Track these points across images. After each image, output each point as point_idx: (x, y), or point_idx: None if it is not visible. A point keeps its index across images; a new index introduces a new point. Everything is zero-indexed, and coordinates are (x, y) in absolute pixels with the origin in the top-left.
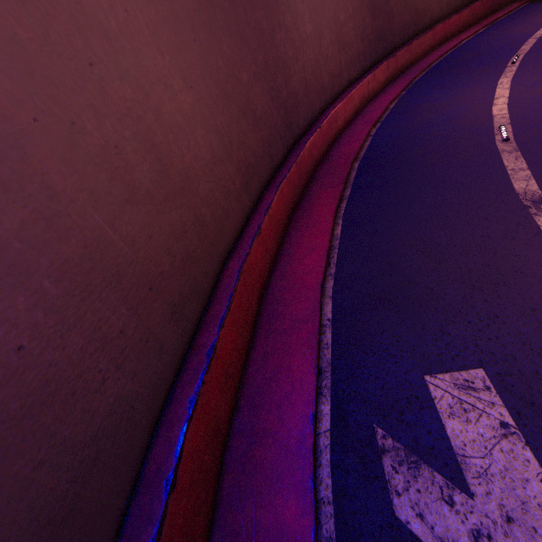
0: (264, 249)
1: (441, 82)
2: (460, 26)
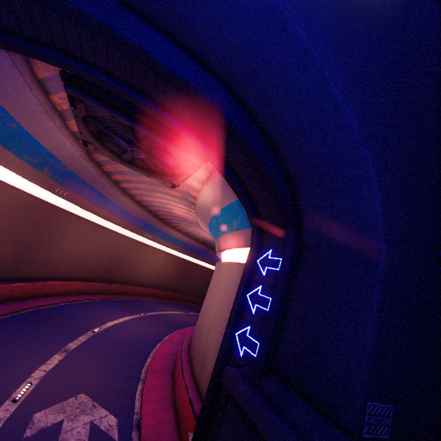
0: None
1: (115, 305)
2: (150, 294)
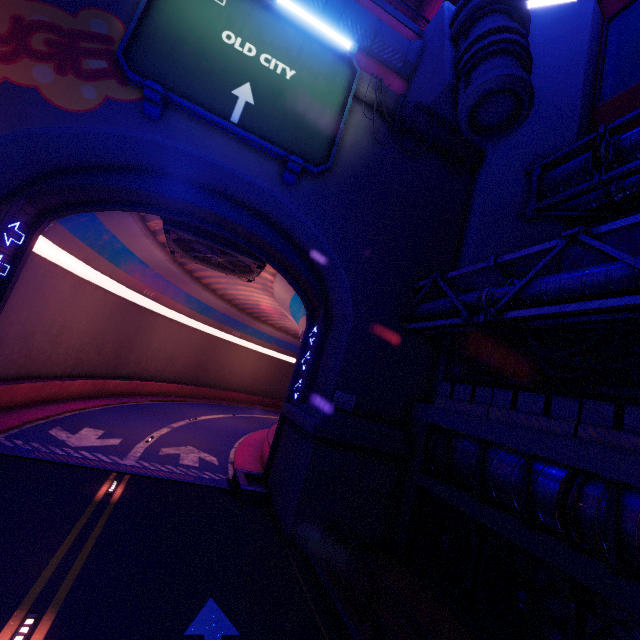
0: (59, 389)
1: (207, 407)
2: (245, 400)
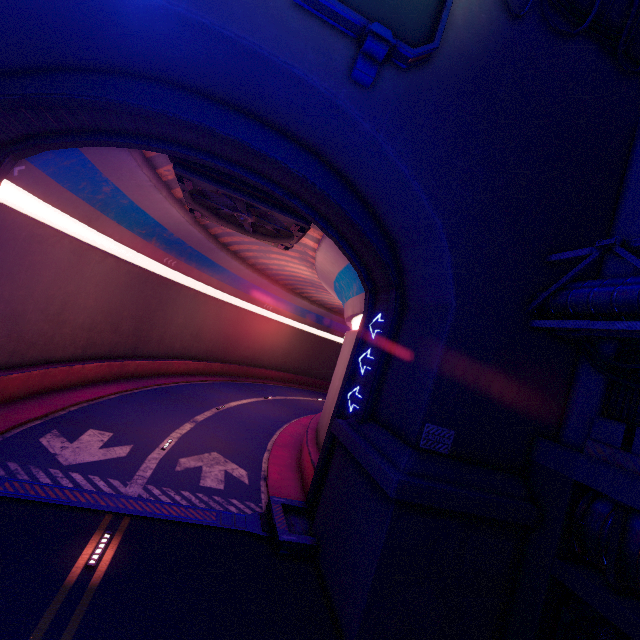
0: (67, 376)
1: (237, 388)
2: (276, 378)
